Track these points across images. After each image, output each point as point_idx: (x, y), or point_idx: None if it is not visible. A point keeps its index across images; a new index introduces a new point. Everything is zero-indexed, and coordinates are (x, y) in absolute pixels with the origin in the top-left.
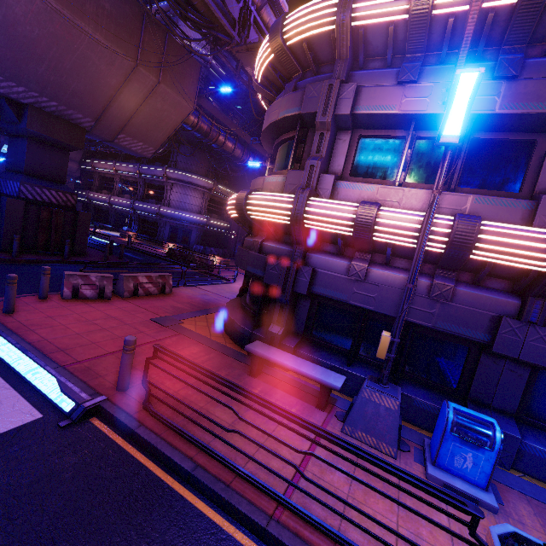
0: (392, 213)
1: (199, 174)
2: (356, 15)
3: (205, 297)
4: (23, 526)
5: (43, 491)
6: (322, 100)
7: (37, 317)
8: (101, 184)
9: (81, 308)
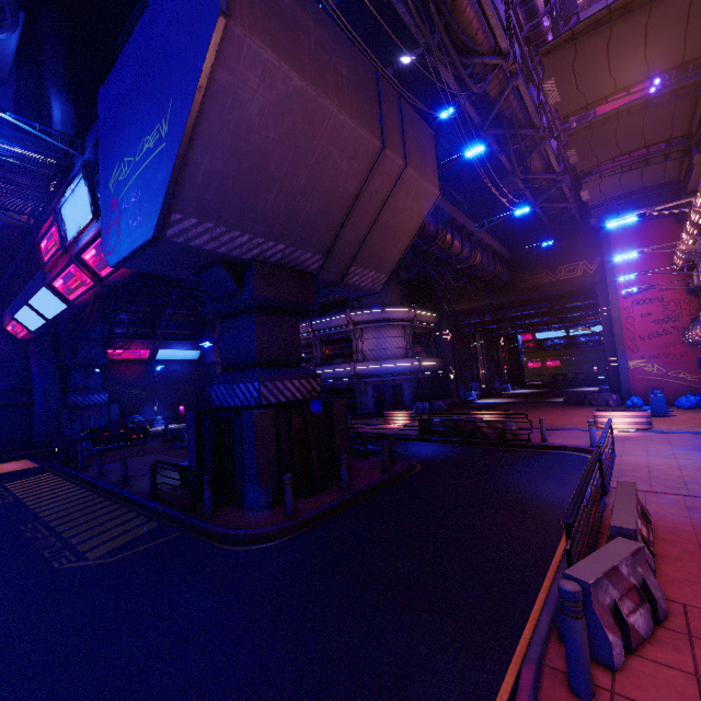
0: None
1: (393, 305)
2: None
3: None
4: None
5: None
6: None
7: None
8: None
9: None
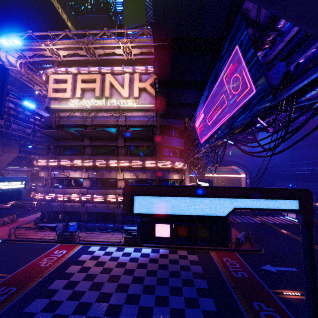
0: (60, 195)
1: (23, 165)
2: (50, 164)
3: (29, 219)
4: (2, 247)
5: (2, 246)
6: (48, 175)
7: None
8: None
9: None
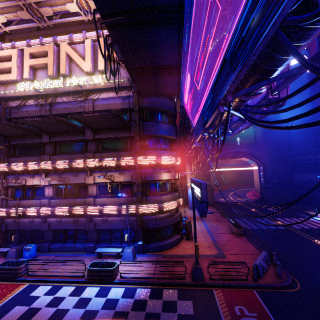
0: (12, 210)
1: None
2: None
3: None
4: None
5: None
6: None
7: None
8: None
9: None
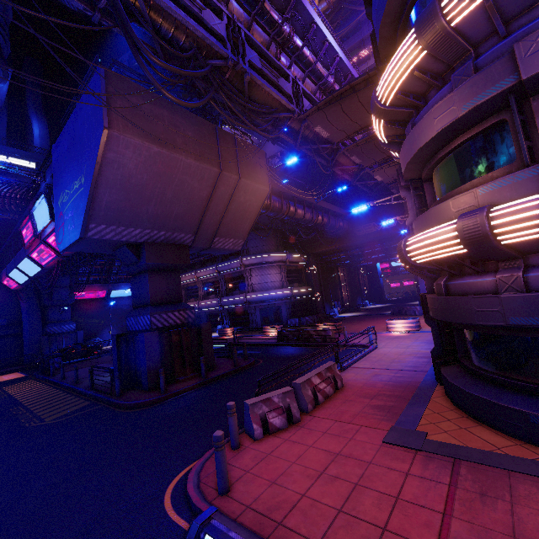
0: None
1: (271, 251)
2: None
3: (381, 378)
4: None
5: None
6: None
7: (261, 490)
8: (187, 295)
9: (288, 450)
